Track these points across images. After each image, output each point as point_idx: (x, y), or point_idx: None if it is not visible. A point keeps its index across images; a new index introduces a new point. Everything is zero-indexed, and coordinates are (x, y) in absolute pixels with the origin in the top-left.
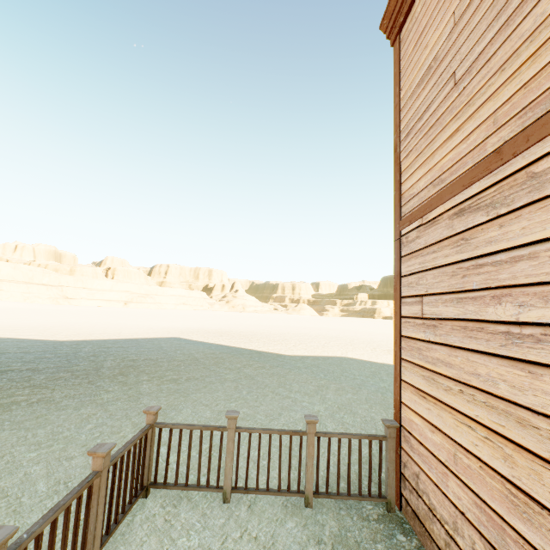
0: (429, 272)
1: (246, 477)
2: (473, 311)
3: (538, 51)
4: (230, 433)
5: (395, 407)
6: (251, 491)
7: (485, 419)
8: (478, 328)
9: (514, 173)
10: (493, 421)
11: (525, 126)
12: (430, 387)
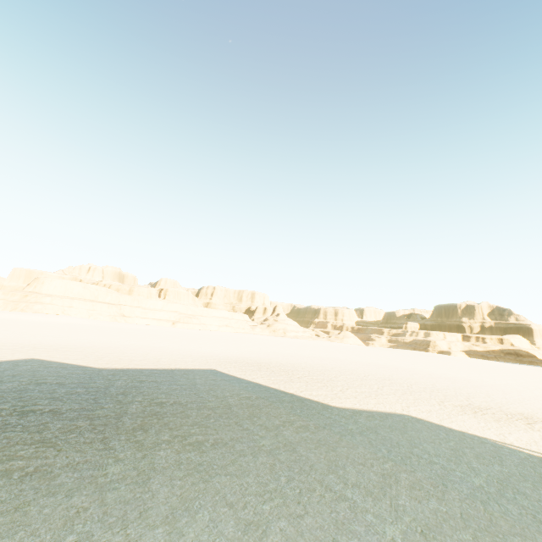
0: None
1: None
2: None
3: None
4: None
5: None
6: None
7: None
8: None
9: None
10: None
11: None
12: None
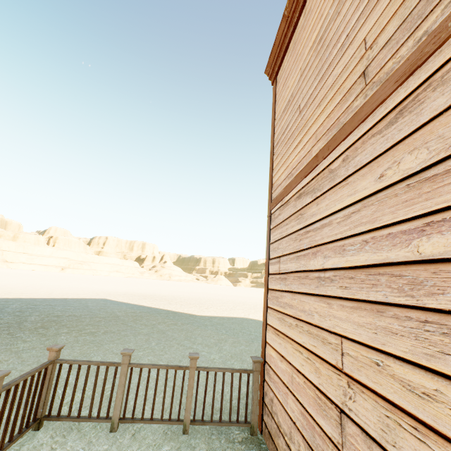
0: (284, 239)
1: (133, 408)
2: (304, 264)
3: (334, 96)
4: (124, 368)
5: (262, 346)
6: (136, 421)
7: (307, 344)
8: (305, 276)
9: (323, 169)
10: (311, 344)
11: (328, 140)
12: (282, 325)
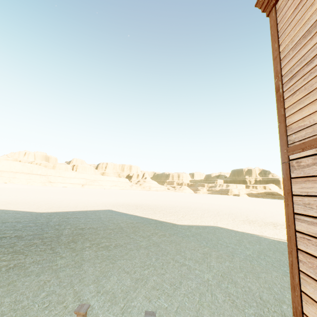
0: None
1: None
2: None
3: None
4: None
5: (295, 315)
6: None
7: None
8: None
9: None
10: None
11: None
12: None
